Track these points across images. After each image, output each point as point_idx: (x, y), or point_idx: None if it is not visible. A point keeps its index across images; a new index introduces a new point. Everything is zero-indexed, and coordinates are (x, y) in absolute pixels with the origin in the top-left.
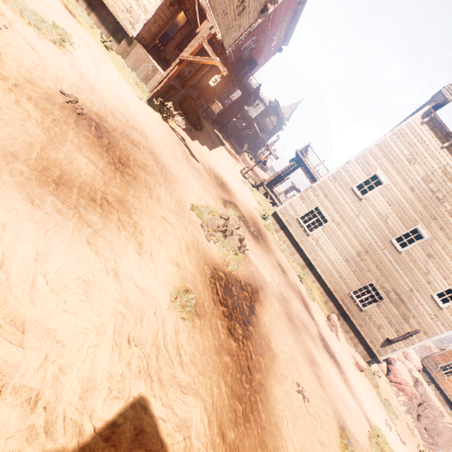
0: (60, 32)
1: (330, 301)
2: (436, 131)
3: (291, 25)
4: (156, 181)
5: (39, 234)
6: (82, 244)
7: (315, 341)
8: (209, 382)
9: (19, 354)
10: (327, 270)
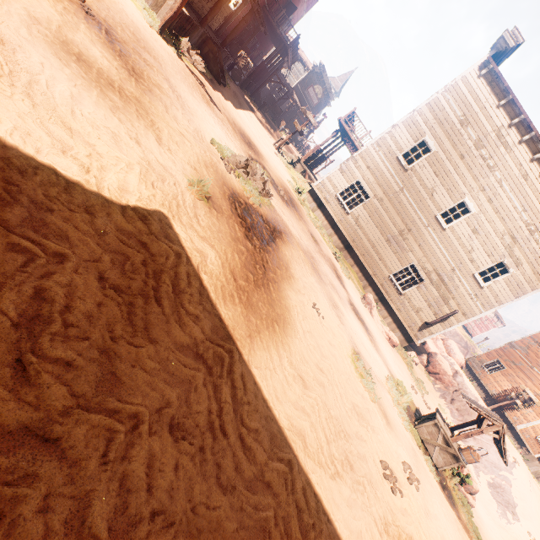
0: None
1: (368, 286)
2: (493, 86)
3: None
4: (172, 104)
5: (70, 84)
6: (107, 109)
7: (342, 300)
8: (224, 247)
9: (72, 141)
10: (366, 252)
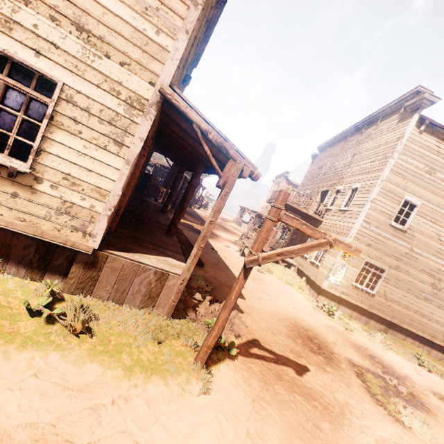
0: None
1: (431, 349)
2: (436, 135)
3: None
4: None
5: None
6: None
7: None
8: None
9: None
10: (412, 320)
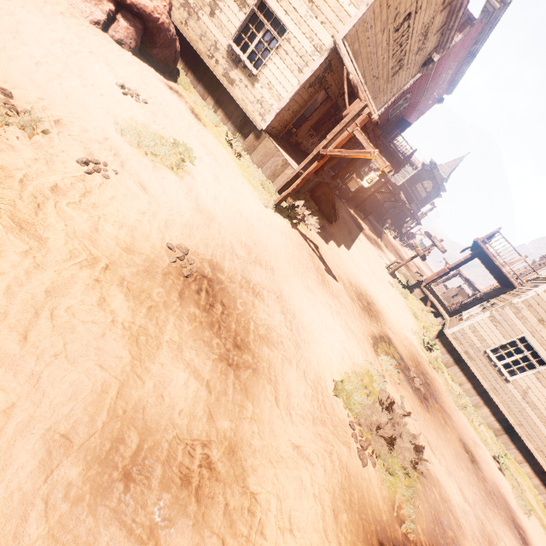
0: (181, 149)
1: None
2: None
3: (459, 70)
4: (284, 355)
5: None
6: None
7: None
8: None
9: None
10: None
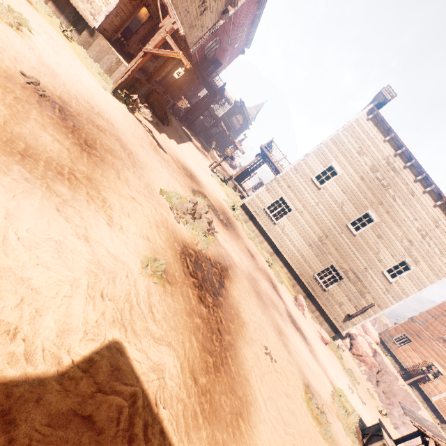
0: (16, 17)
1: (297, 284)
2: (379, 127)
3: (252, 29)
4: (124, 165)
5: (7, 197)
6: (52, 210)
7: (283, 316)
8: (181, 337)
9: None
10: (293, 255)
